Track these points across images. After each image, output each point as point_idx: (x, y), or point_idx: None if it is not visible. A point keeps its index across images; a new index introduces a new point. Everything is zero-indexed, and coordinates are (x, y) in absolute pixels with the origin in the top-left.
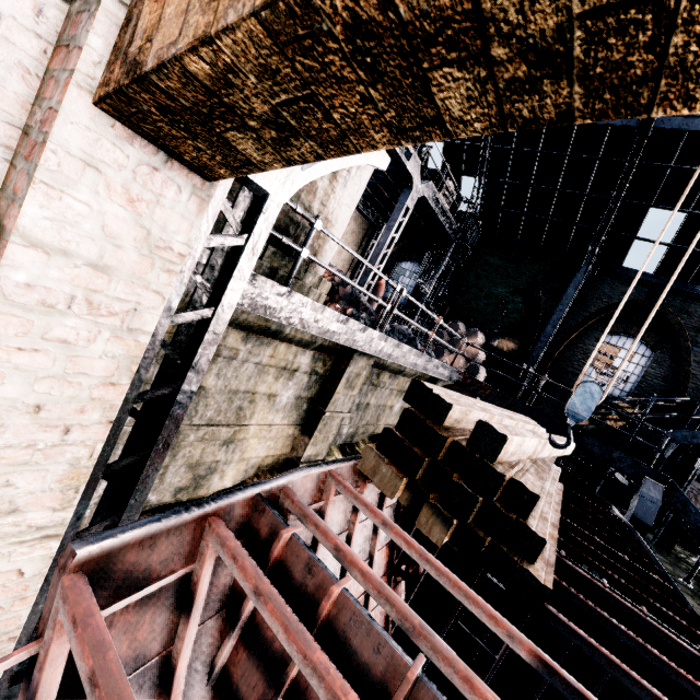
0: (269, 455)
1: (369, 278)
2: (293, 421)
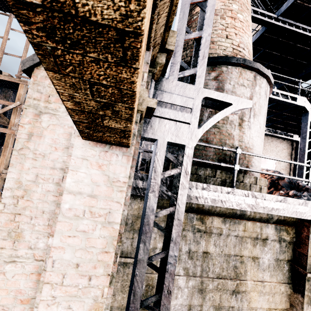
0: (271, 308)
1: (303, 170)
2: (281, 279)
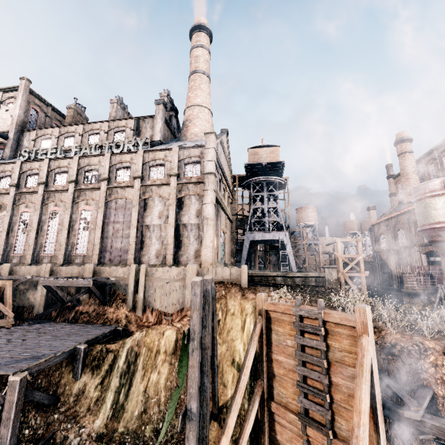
0: None
1: None
2: None
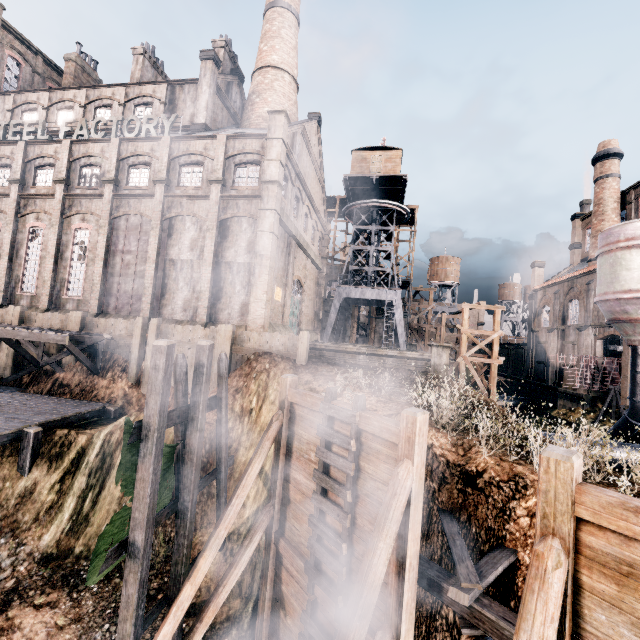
0: None
1: None
2: None
